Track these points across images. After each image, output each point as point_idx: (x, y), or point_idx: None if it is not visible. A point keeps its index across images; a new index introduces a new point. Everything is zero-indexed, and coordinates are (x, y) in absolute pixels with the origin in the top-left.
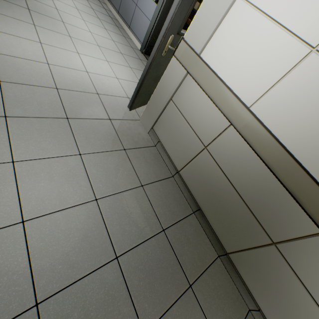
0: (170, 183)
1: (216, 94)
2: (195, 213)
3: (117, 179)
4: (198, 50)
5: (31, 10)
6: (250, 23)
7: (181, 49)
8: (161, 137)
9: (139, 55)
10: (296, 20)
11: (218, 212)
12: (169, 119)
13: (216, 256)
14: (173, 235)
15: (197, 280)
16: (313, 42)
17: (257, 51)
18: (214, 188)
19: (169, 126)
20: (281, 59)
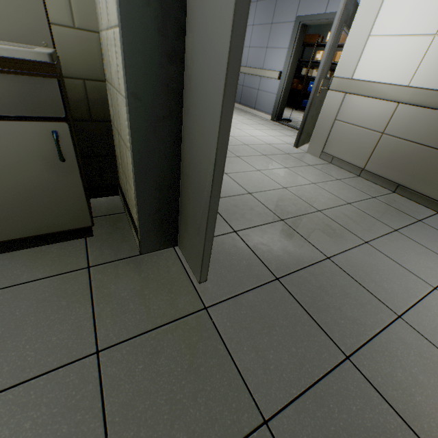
0: (359, 179)
1: (376, 93)
2: (395, 192)
3: (318, 177)
4: (349, 76)
5: None
6: (384, 44)
7: (334, 83)
8: (334, 153)
9: (272, 123)
10: (415, 29)
11: (418, 174)
12: (338, 135)
13: (435, 213)
14: (383, 200)
15: (424, 220)
16: (433, 32)
17: (397, 55)
18: (404, 158)
19: (340, 139)
20: (416, 50)
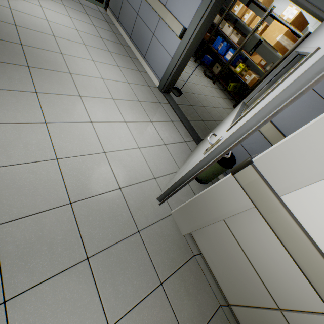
0: (219, 321)
1: (311, 269)
2: None
3: None
4: (280, 191)
5: (31, 67)
6: None
7: (248, 176)
8: (204, 250)
9: (157, 96)
10: None
11: None
12: (217, 238)
13: None
14: None
15: None
16: None
17: None
18: None
19: (217, 246)
20: None
